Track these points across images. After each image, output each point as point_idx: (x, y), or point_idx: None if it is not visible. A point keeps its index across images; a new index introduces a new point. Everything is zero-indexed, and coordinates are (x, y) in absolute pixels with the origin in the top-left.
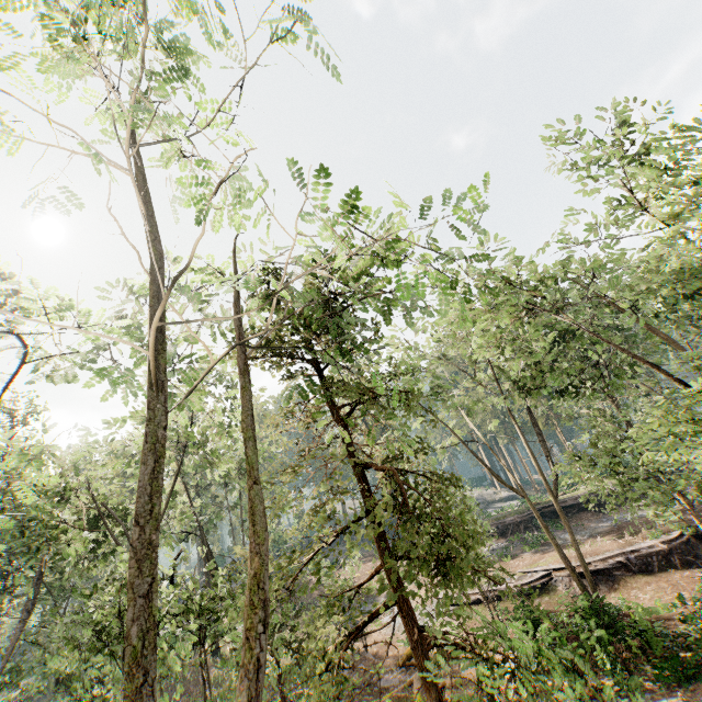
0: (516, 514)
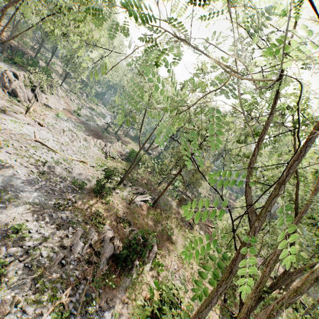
0: None
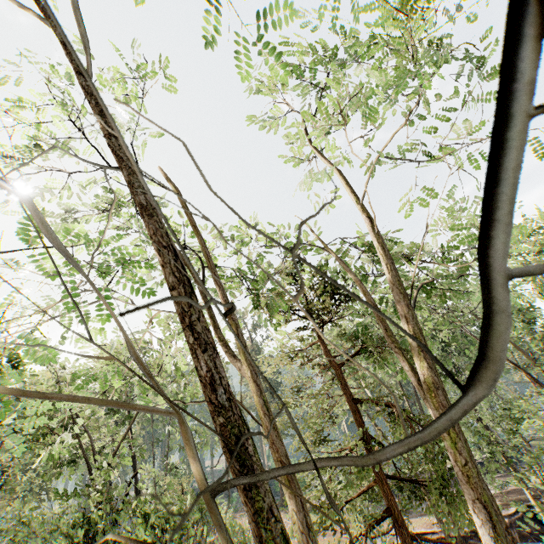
0: None
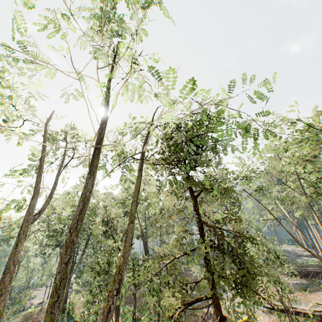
0: (315, 267)
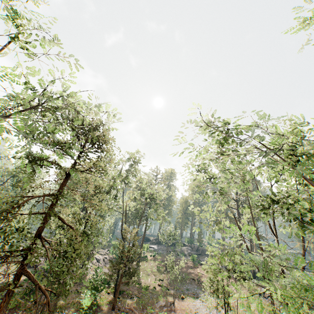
0: None
